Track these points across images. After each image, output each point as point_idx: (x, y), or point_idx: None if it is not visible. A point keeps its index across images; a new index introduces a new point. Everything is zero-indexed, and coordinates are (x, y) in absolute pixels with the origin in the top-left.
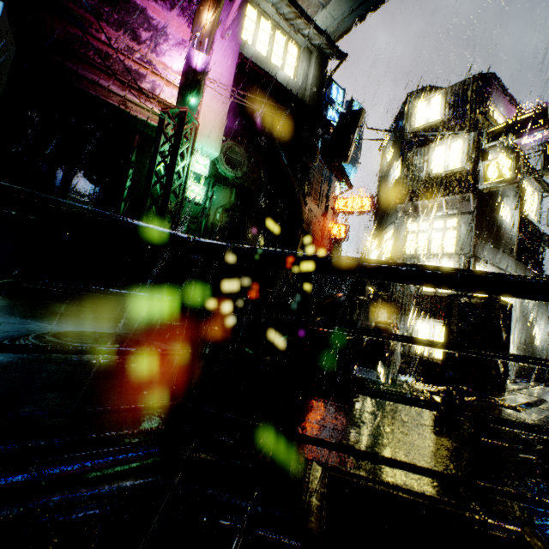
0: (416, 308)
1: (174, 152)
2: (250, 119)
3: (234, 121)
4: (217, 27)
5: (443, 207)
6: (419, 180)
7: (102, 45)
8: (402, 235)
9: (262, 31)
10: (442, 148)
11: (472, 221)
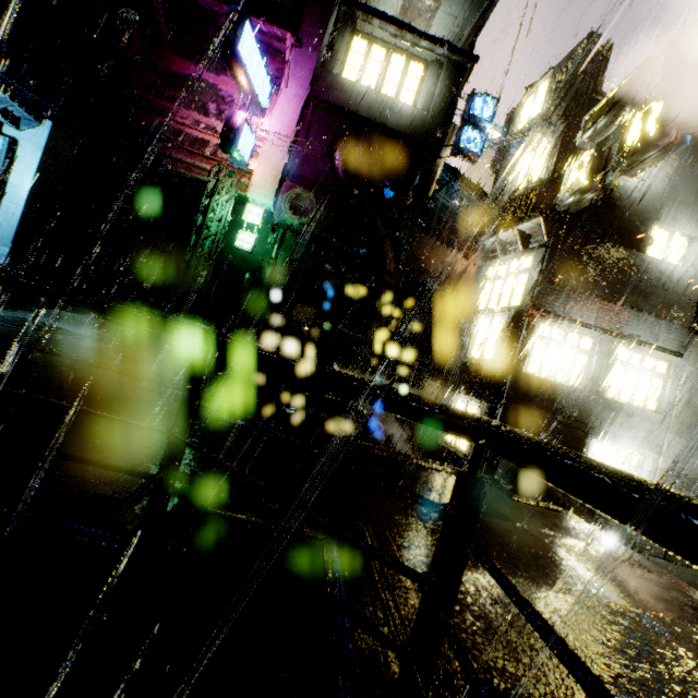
0: (458, 380)
1: (208, 204)
2: (330, 162)
3: (321, 167)
4: (284, 79)
5: (518, 240)
6: (500, 206)
7: (177, 125)
8: (479, 284)
9: (373, 60)
10: (530, 157)
11: (542, 258)
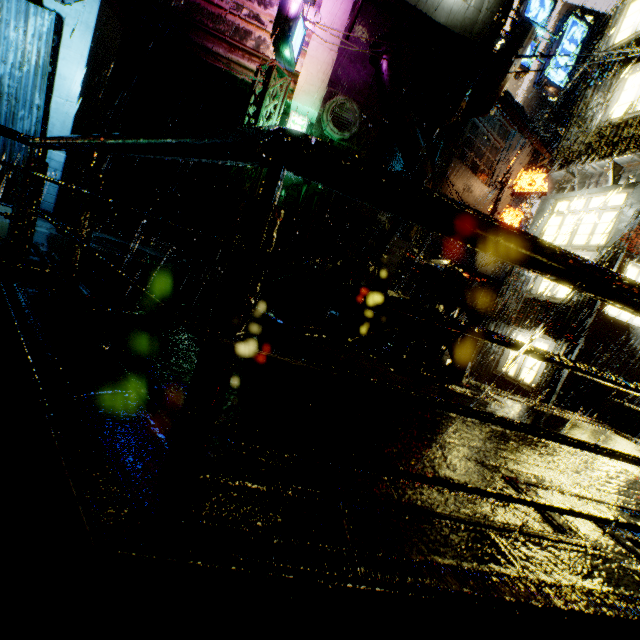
0: (520, 315)
1: (257, 111)
2: (375, 67)
3: (361, 71)
4: None
5: (610, 174)
6: (587, 133)
7: (215, 9)
8: (543, 218)
9: None
10: (638, 76)
11: None
